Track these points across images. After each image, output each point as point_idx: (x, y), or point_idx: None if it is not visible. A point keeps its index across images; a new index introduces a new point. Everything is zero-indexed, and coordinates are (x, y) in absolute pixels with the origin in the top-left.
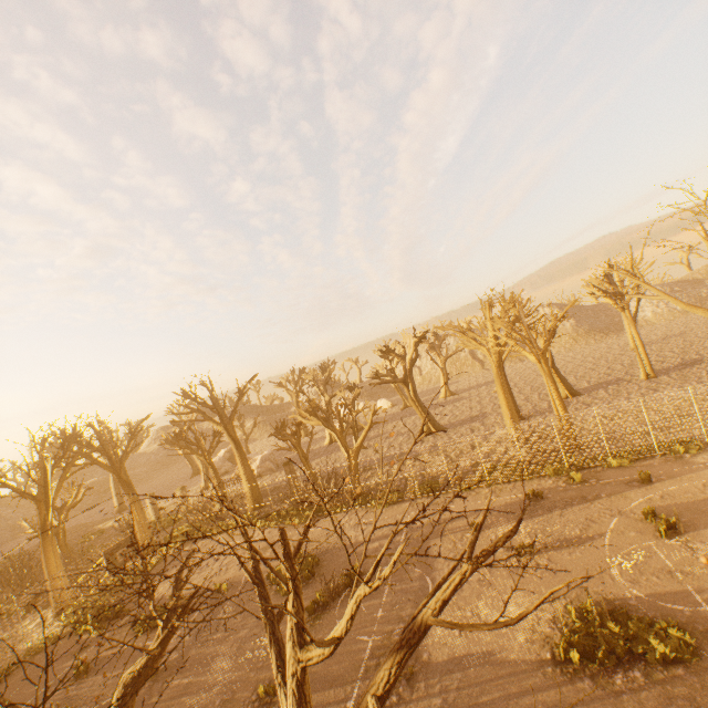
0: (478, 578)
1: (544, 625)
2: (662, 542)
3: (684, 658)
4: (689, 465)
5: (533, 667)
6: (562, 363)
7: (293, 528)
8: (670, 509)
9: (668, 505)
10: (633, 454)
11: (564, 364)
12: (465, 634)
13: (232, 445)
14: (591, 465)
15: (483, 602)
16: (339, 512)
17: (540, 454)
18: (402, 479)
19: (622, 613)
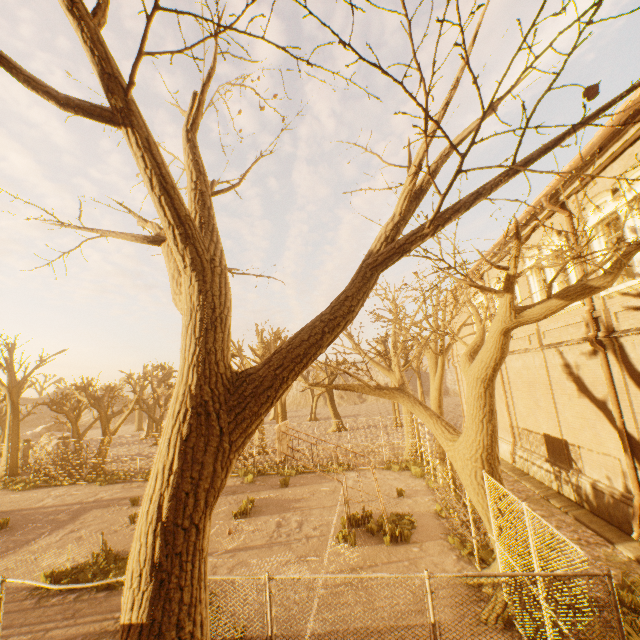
0: (81, 535)
1: (70, 566)
2: (228, 521)
3: (117, 587)
4: (324, 479)
5: (15, 591)
6: (374, 410)
7: (12, 492)
8: (268, 503)
9: (272, 500)
10: (306, 468)
11: (374, 410)
12: (7, 569)
13: (10, 408)
14: (272, 472)
15: (57, 550)
16: (65, 485)
17: (251, 459)
18: (149, 468)
19: (126, 558)
